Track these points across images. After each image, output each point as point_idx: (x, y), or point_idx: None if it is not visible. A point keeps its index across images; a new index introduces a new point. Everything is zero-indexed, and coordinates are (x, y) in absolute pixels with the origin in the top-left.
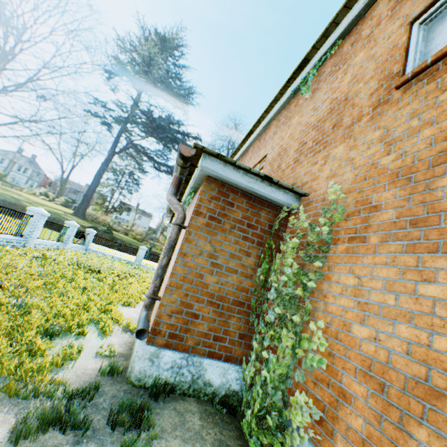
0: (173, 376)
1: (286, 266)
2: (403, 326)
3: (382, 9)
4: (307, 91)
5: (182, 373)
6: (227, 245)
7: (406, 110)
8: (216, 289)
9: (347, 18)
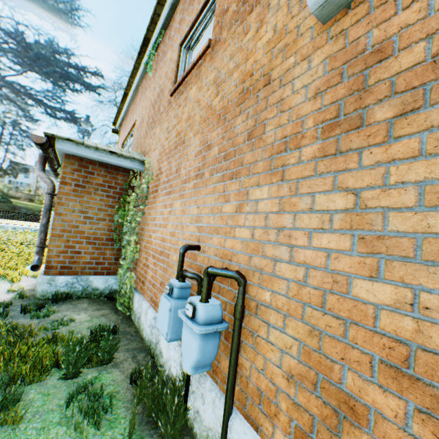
0: (69, 289)
1: (131, 211)
2: (161, 230)
3: (178, 18)
4: (151, 70)
5: (75, 286)
6: (94, 203)
7: (173, 113)
8: (91, 233)
9: (163, 14)
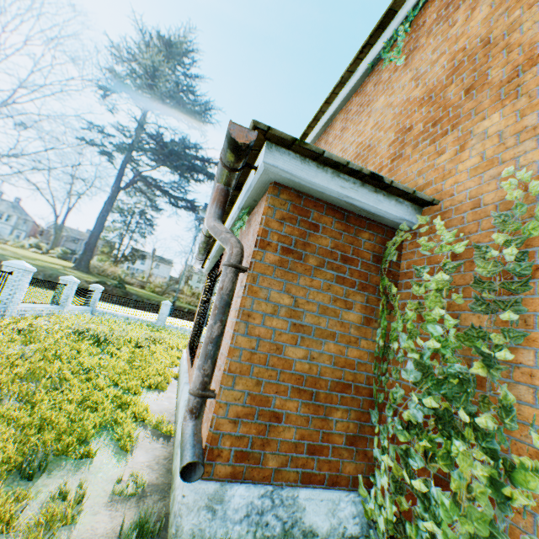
0: (251, 531)
1: (429, 322)
2: None
3: None
4: (398, 56)
5: (265, 522)
6: (314, 293)
7: None
8: (304, 368)
9: None
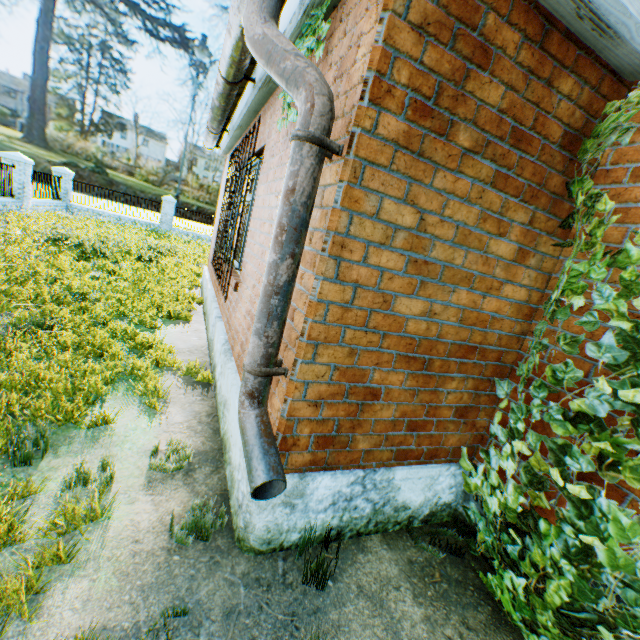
0: (337, 517)
1: None
2: None
3: None
4: None
5: (354, 506)
6: (455, 207)
7: None
8: (419, 329)
9: None
